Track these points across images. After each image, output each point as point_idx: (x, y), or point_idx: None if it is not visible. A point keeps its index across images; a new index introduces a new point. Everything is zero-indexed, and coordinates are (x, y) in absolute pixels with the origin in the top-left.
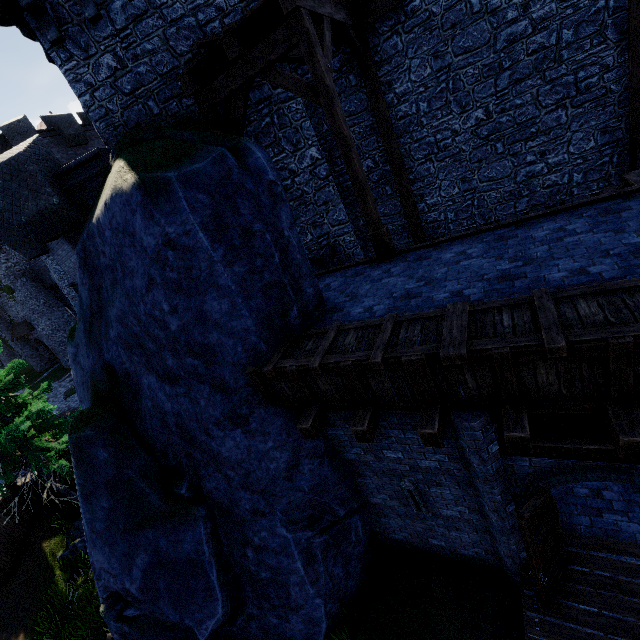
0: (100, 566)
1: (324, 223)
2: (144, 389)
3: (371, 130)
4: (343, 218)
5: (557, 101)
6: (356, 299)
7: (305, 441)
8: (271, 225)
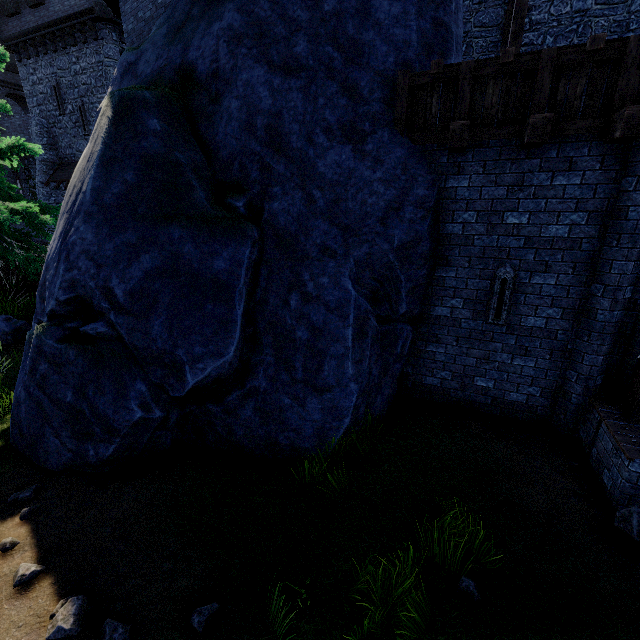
0: (84, 248)
1: None
2: (235, 87)
3: (493, 47)
4: None
5: None
6: None
7: (418, 186)
8: None
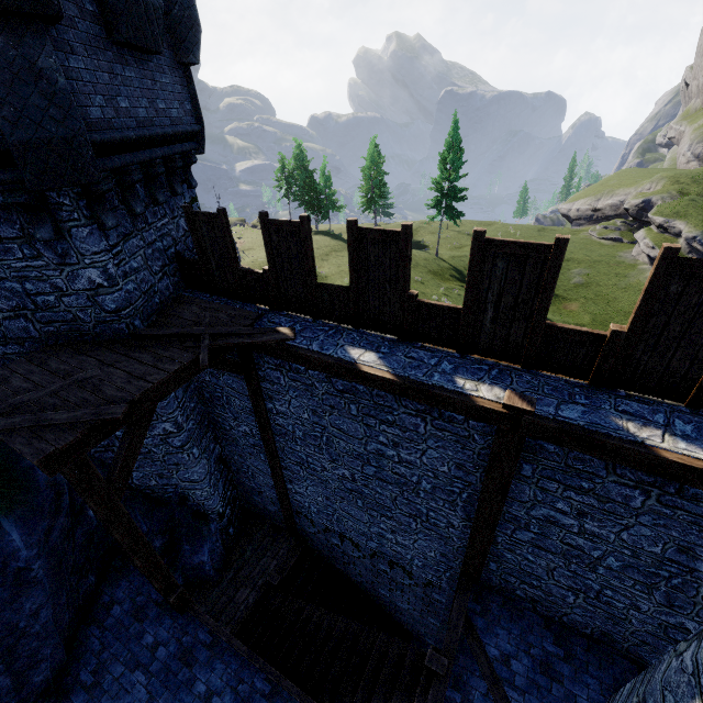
0: None
1: (173, 477)
2: None
3: (251, 411)
4: (196, 478)
5: (411, 513)
6: (91, 695)
7: None
8: (0, 623)
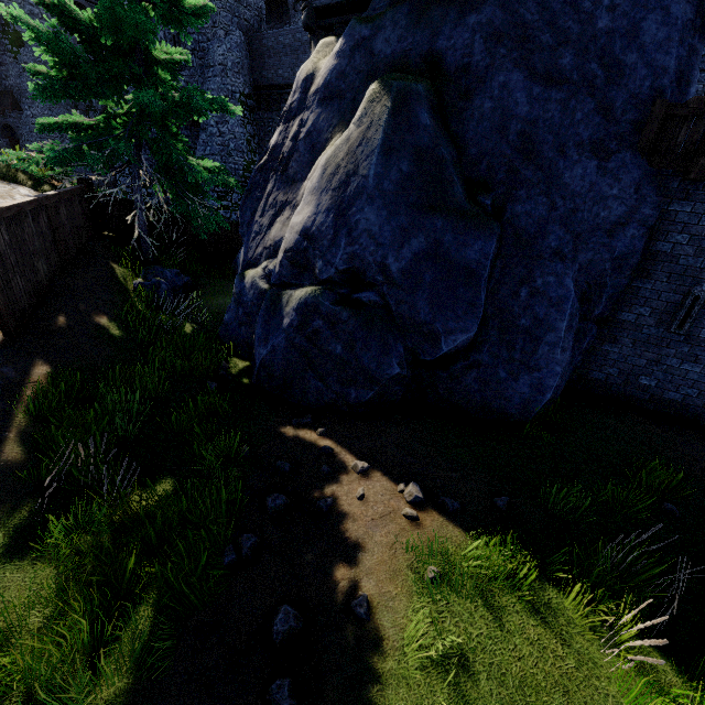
0: (366, 227)
1: None
2: (490, 88)
3: None
4: None
5: None
6: None
7: (646, 205)
8: None
